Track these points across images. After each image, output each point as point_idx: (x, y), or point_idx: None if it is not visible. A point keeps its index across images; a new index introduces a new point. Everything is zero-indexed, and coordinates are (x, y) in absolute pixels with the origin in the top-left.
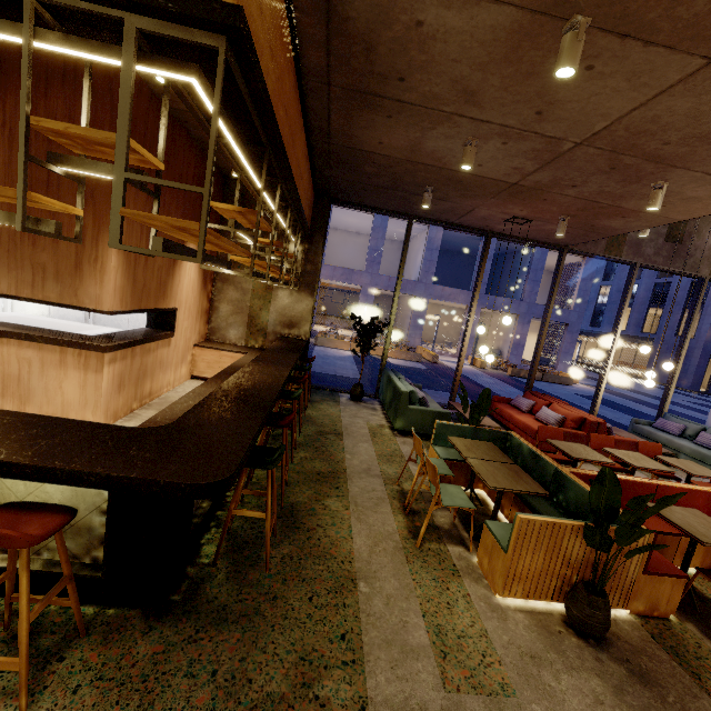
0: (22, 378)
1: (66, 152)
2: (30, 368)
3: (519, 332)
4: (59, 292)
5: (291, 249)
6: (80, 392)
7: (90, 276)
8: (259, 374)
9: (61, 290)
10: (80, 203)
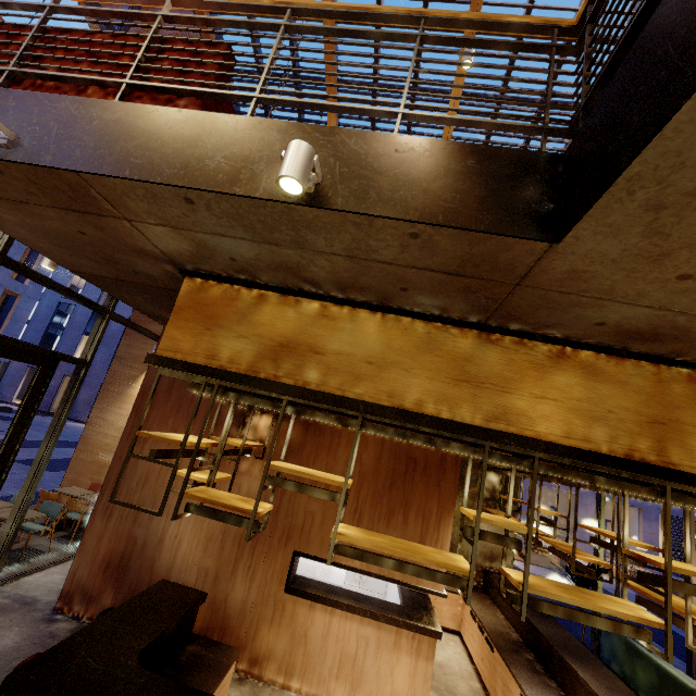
0: (358, 658)
1: (421, 451)
2: (366, 647)
3: (647, 530)
4: None
5: (490, 478)
6: (409, 682)
7: None
8: (615, 694)
9: None
10: (625, 594)
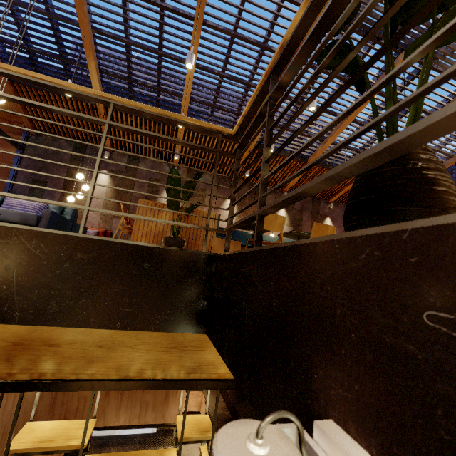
0: None
1: None
2: None
3: None
4: (154, 417)
5: None
6: None
7: (172, 402)
8: None
9: (155, 415)
10: None
